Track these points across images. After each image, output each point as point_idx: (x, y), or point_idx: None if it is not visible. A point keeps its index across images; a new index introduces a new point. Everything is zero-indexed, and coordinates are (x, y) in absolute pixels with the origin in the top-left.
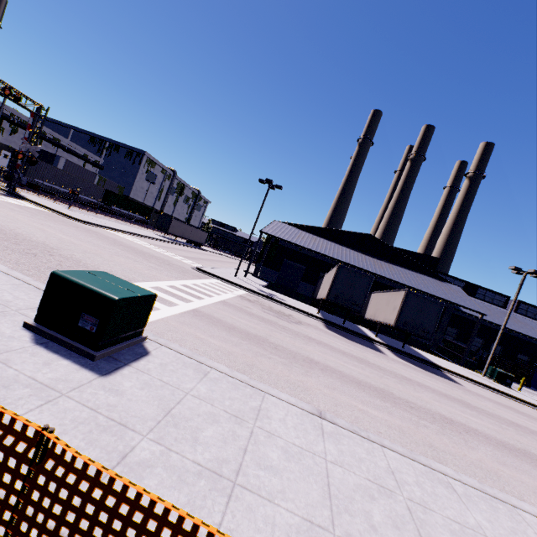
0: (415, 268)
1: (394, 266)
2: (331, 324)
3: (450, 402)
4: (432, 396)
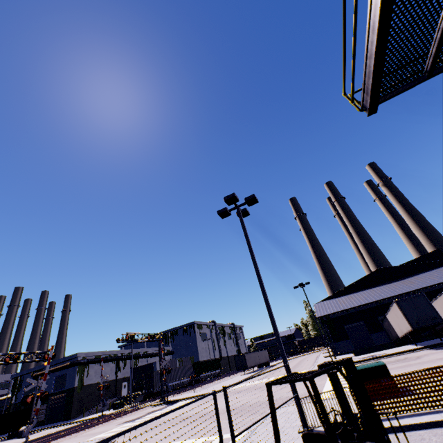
0: (432, 266)
1: (418, 275)
2: (435, 346)
3: None
4: None
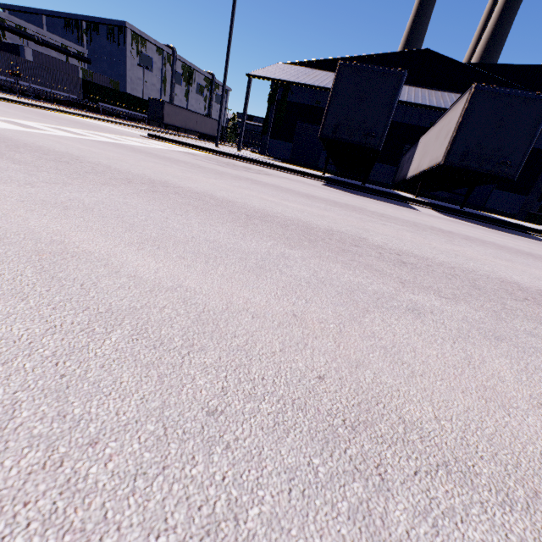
0: None
1: None
2: (340, 184)
3: (540, 263)
4: (494, 253)
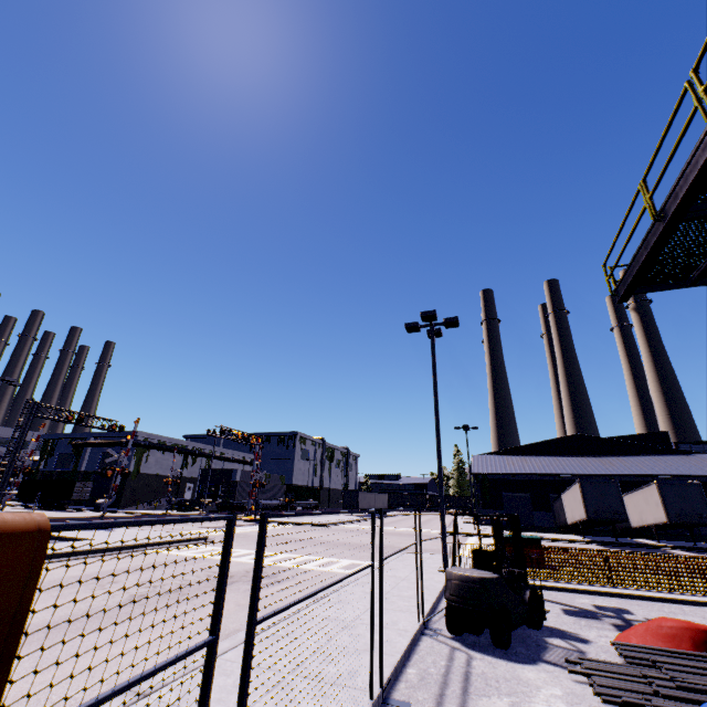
0: (648, 451)
1: (624, 457)
2: (605, 543)
3: None
4: None
